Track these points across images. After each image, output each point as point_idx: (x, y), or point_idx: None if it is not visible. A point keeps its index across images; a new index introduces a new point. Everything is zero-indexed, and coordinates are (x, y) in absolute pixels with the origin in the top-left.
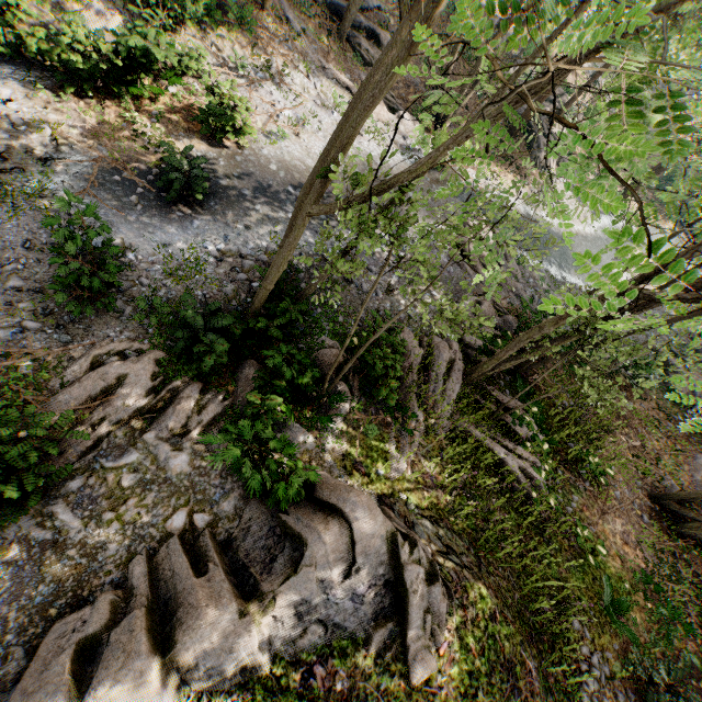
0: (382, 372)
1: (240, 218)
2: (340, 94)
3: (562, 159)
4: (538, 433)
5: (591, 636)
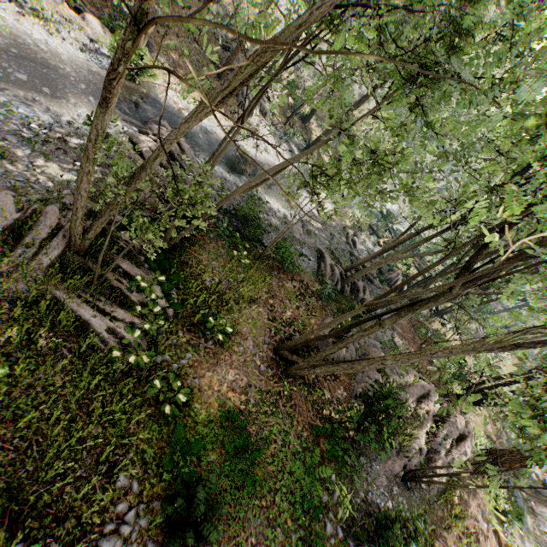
0: None
1: None
2: None
3: (265, 110)
4: (159, 299)
5: (140, 489)
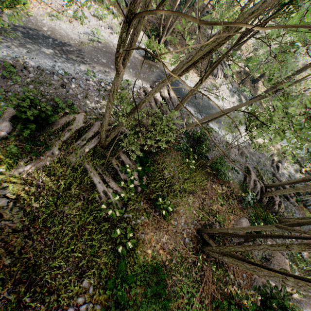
0: (16, 114)
1: (6, 41)
2: (108, 15)
3: (227, 75)
4: (134, 180)
5: (93, 293)
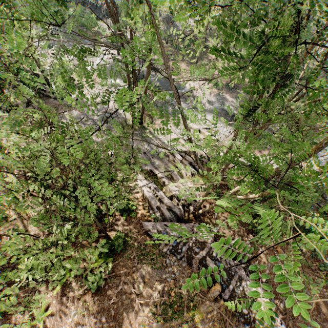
0: None
1: None
2: None
3: None
4: None
5: None
